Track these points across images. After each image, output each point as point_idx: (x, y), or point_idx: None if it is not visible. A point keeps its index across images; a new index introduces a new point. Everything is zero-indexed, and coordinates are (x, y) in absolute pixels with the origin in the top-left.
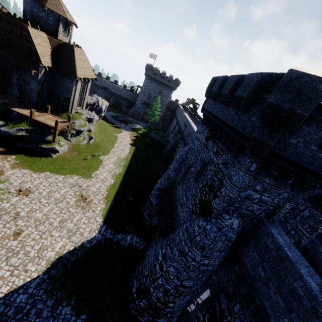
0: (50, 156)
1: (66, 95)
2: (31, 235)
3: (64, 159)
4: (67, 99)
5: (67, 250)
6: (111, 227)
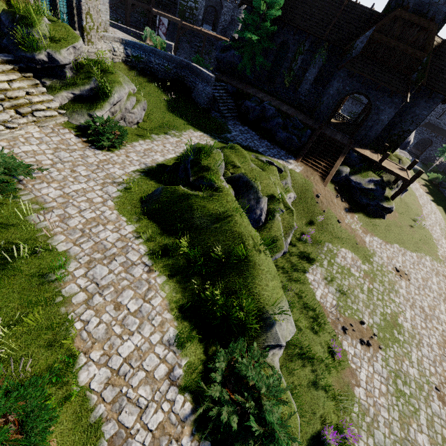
0: (381, 218)
1: (406, 127)
2: None
3: (395, 224)
4: (403, 132)
5: None
6: None
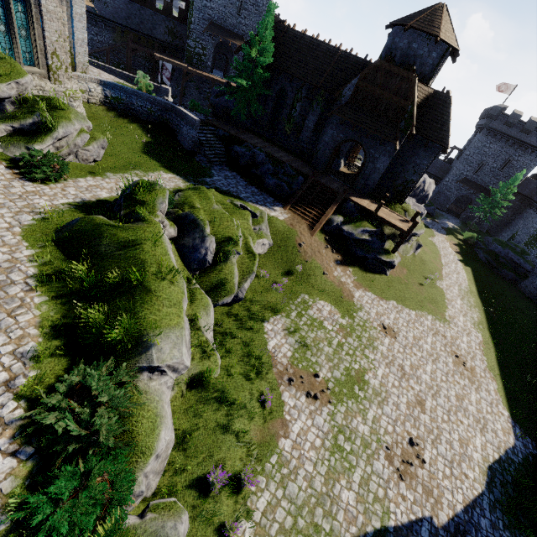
0: (383, 274)
1: (409, 177)
2: (436, 411)
3: (399, 281)
4: (407, 182)
5: (492, 458)
6: (527, 432)
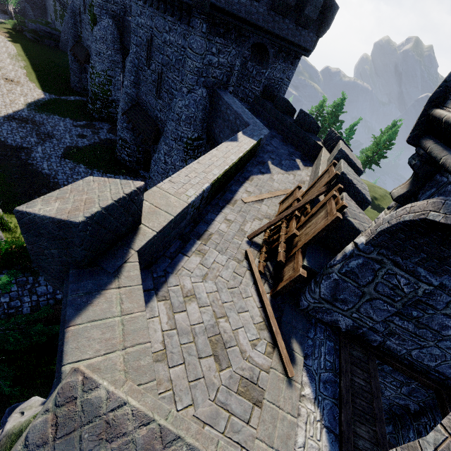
0: None
1: None
2: None
3: None
4: None
5: (31, 101)
6: (53, 94)
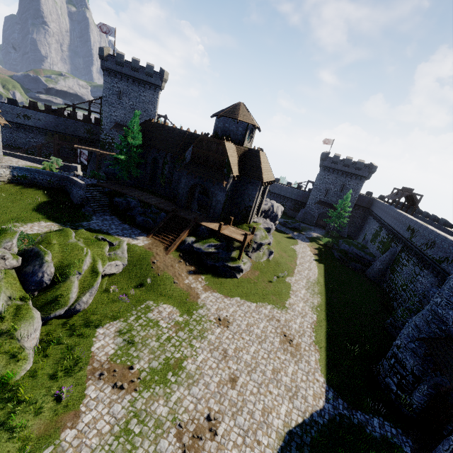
0: (234, 277)
1: (247, 204)
2: (247, 386)
3: (249, 281)
4: (248, 207)
5: (295, 422)
6: (341, 394)
